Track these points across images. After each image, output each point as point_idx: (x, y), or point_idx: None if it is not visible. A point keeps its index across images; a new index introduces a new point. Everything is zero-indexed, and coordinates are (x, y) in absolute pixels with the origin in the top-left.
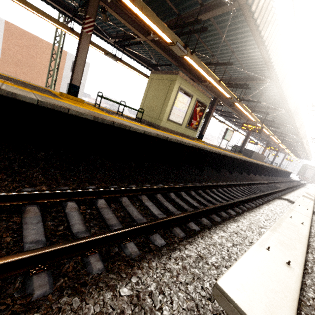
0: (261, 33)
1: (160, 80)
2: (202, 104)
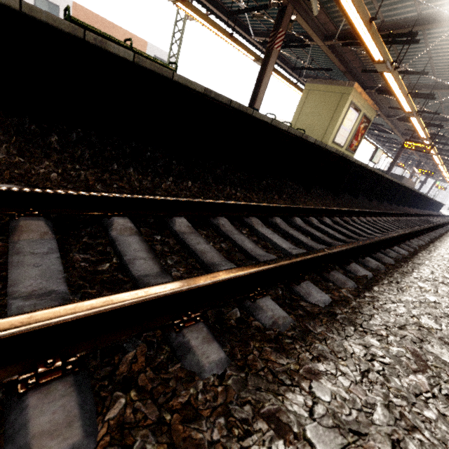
0: None
1: (323, 93)
2: (367, 119)
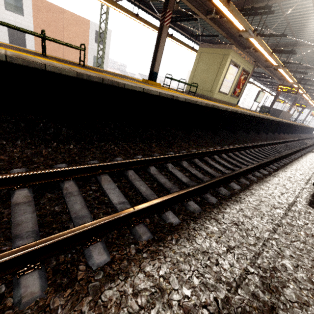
0: None
1: (211, 54)
2: (246, 72)
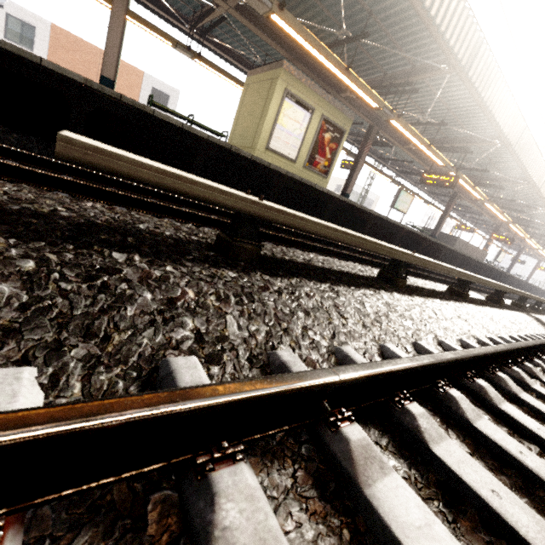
0: None
1: (258, 84)
2: (335, 127)
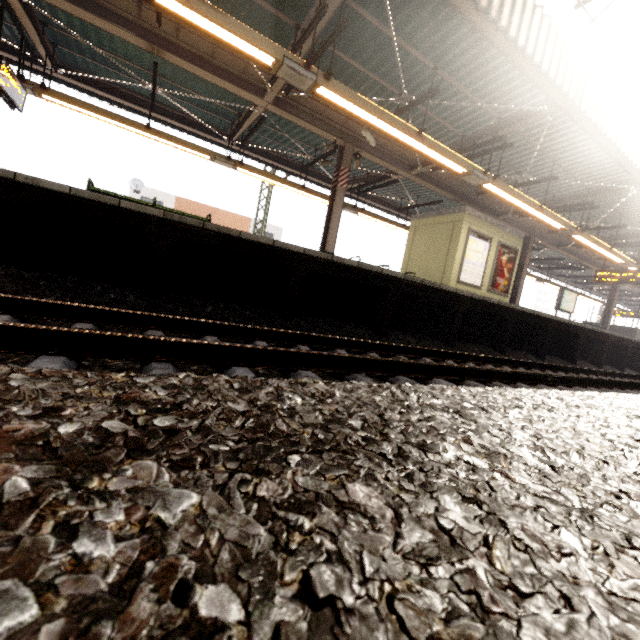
0: (601, 131)
1: (432, 226)
2: (509, 249)
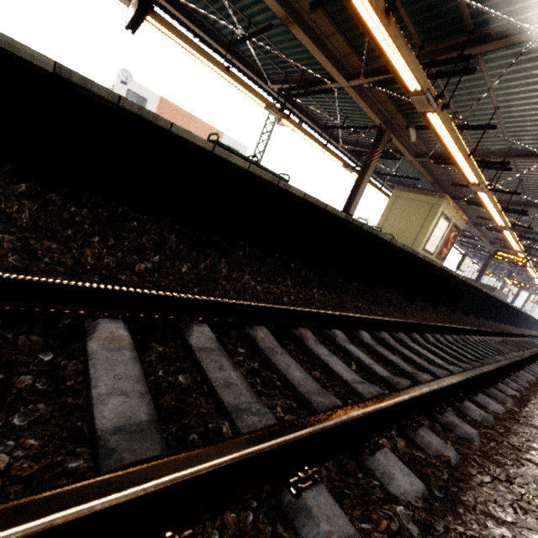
0: None
1: (412, 201)
2: (457, 228)
